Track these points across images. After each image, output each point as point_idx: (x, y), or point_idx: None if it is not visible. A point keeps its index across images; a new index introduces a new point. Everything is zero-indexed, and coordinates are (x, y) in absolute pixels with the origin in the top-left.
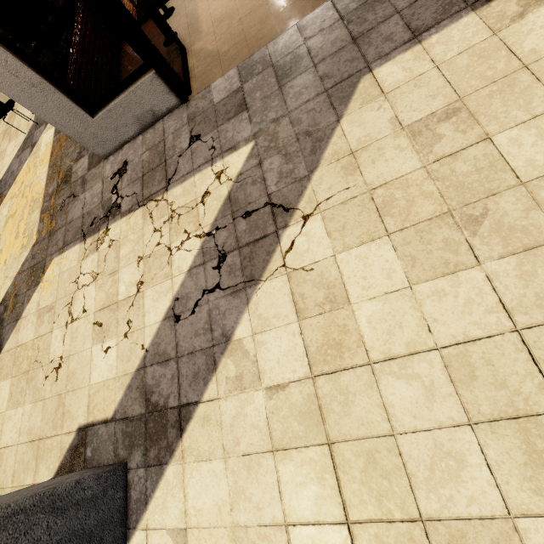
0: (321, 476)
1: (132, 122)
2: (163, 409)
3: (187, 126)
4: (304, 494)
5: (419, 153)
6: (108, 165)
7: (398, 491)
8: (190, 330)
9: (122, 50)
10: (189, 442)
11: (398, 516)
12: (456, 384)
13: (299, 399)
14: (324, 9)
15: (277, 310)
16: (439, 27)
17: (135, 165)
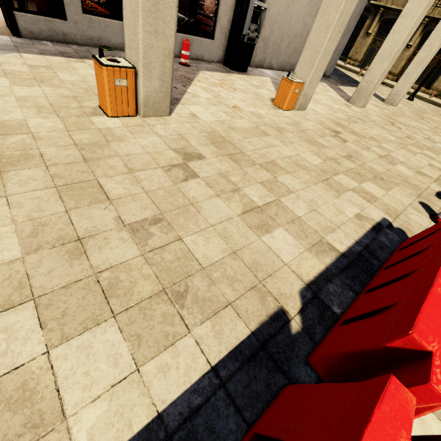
0: None
1: None
2: None
3: None
4: None
5: (30, 69)
6: None
7: None
8: None
9: None
10: None
11: None
12: (19, 101)
13: None
14: (5, 37)
15: None
16: (51, 56)
17: None
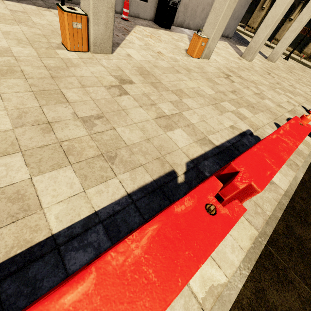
0: None
1: None
2: None
3: None
4: None
5: (11, 12)
6: None
7: None
8: None
9: None
10: None
11: None
12: (4, 34)
13: None
14: None
15: None
16: (26, 4)
17: None
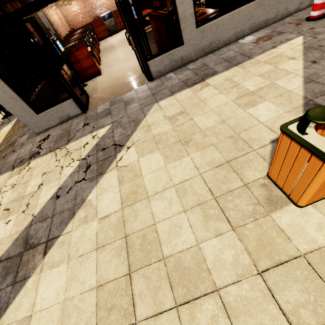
0: (120, 253)
1: (57, 119)
2: (36, 245)
3: (83, 120)
4: (110, 266)
5: (171, 124)
6: (39, 137)
7: (154, 248)
8: (64, 201)
9: (60, 96)
10: (48, 259)
11: (153, 260)
12: (180, 197)
13: (114, 219)
14: (144, 86)
15: (110, 184)
16: (179, 91)
17: (53, 136)
